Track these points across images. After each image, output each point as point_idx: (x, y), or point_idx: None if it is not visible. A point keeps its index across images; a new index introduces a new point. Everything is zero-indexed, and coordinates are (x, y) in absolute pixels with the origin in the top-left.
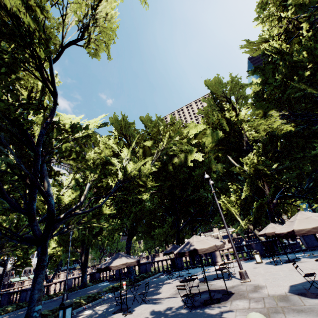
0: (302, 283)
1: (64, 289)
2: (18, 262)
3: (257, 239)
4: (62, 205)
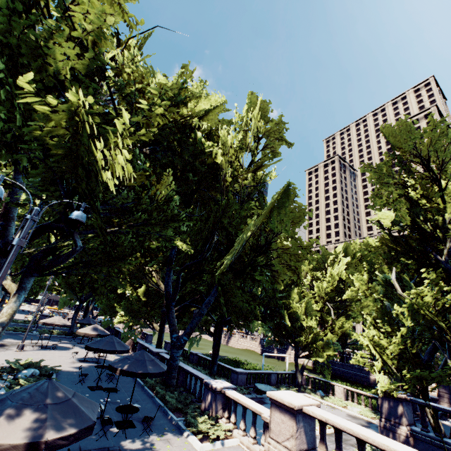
0: None
1: None
2: None
3: (347, 365)
4: None
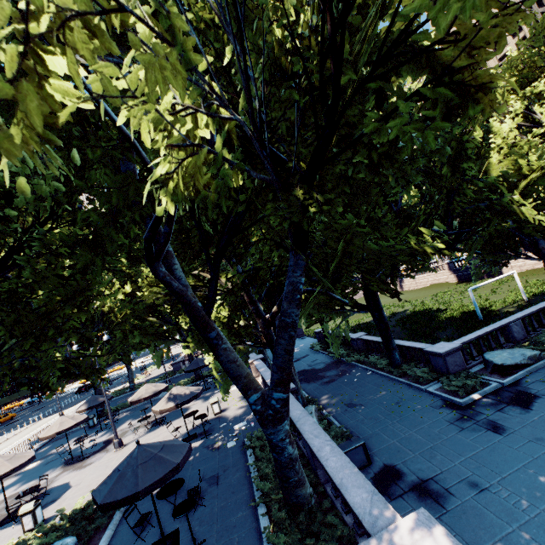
0: (66, 487)
1: None
2: None
3: None
4: None
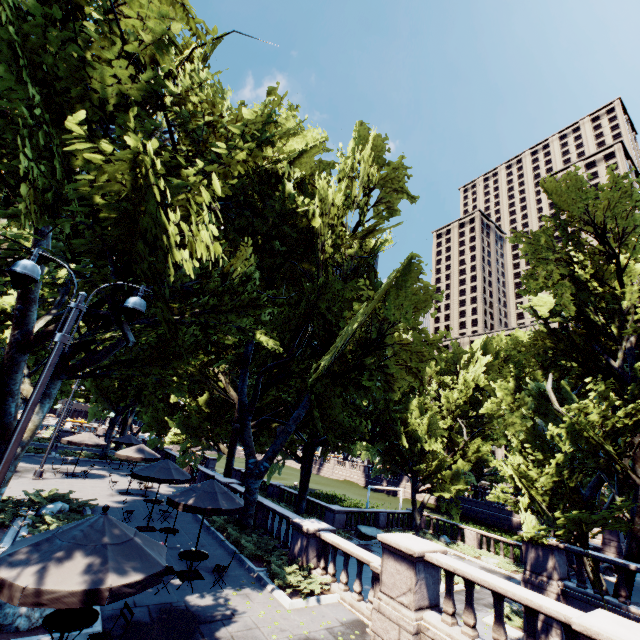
0: None
1: None
2: None
3: (482, 503)
4: None
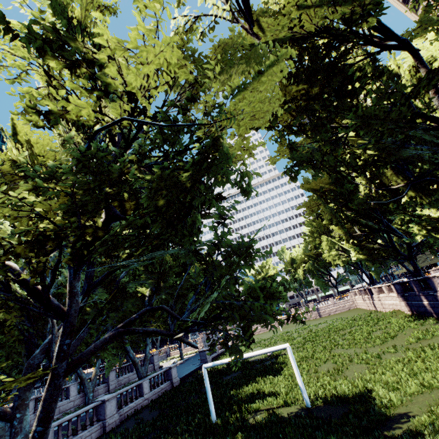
0: None
1: None
2: None
3: None
4: None
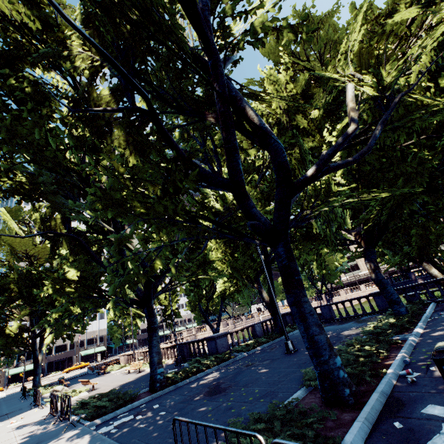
0: None
1: (254, 337)
2: (166, 312)
3: None
4: (231, 209)
